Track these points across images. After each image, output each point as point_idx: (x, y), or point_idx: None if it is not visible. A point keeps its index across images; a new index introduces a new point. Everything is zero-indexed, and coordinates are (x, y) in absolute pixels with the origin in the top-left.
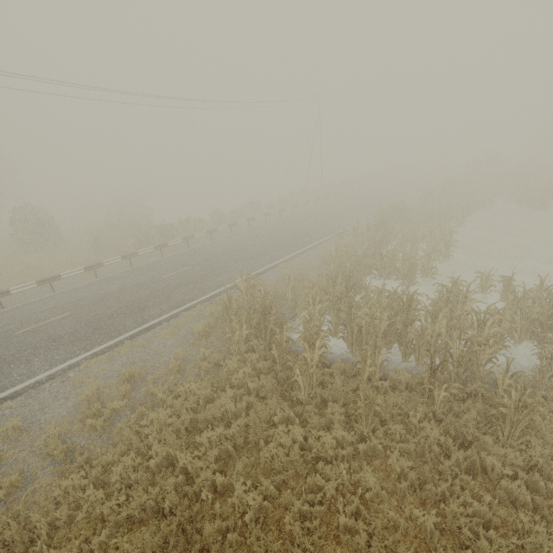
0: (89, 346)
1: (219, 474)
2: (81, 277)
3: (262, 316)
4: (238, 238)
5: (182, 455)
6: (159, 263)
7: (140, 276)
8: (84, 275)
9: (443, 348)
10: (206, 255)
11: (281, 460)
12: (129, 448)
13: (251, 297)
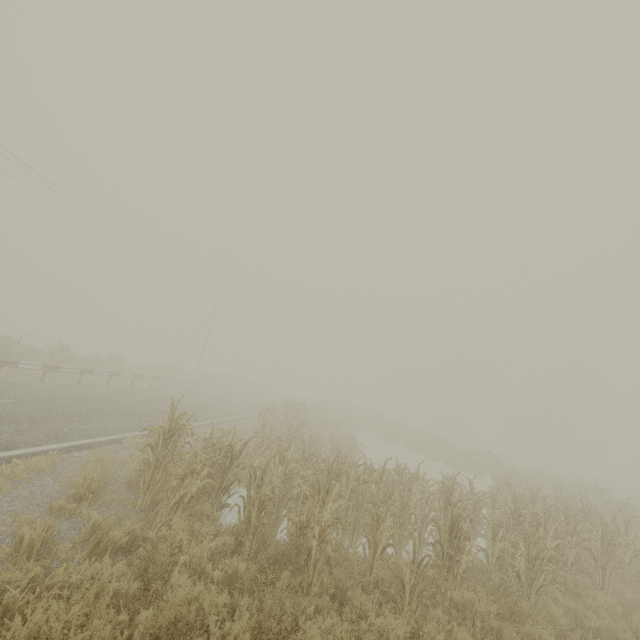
0: None
1: None
2: None
3: (225, 463)
4: (97, 390)
5: None
6: None
7: None
8: None
9: (432, 519)
10: (44, 394)
11: None
12: None
13: None
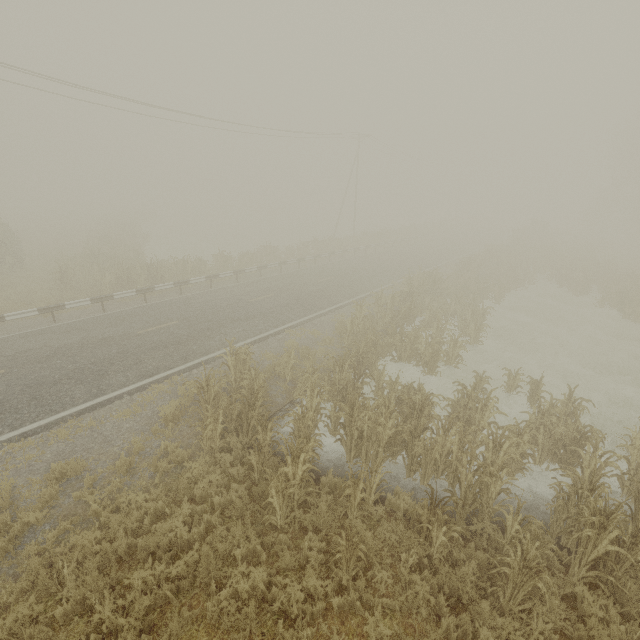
0: (18, 423)
1: (146, 635)
2: (35, 319)
3: (244, 407)
4: (243, 290)
5: (99, 608)
6: (139, 311)
7: (110, 327)
8: (39, 316)
9: (451, 472)
10: (200, 308)
11: (230, 620)
12: (33, 585)
13: (240, 374)
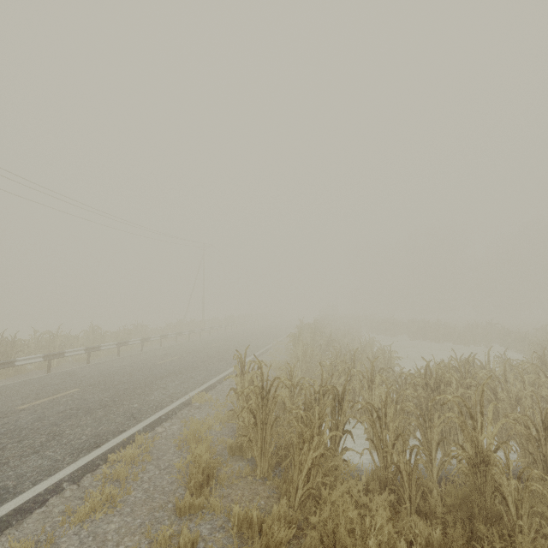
0: None
1: None
2: None
3: (334, 406)
4: (138, 358)
5: None
6: None
7: None
8: None
9: None
10: (98, 374)
11: None
12: None
13: None
